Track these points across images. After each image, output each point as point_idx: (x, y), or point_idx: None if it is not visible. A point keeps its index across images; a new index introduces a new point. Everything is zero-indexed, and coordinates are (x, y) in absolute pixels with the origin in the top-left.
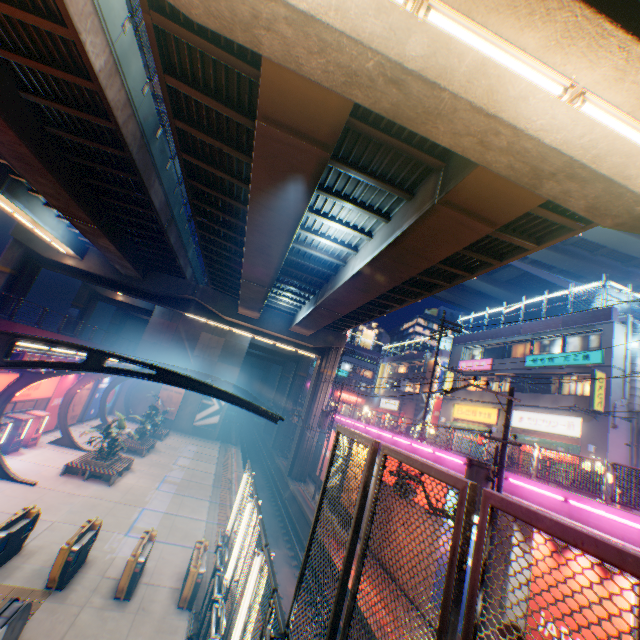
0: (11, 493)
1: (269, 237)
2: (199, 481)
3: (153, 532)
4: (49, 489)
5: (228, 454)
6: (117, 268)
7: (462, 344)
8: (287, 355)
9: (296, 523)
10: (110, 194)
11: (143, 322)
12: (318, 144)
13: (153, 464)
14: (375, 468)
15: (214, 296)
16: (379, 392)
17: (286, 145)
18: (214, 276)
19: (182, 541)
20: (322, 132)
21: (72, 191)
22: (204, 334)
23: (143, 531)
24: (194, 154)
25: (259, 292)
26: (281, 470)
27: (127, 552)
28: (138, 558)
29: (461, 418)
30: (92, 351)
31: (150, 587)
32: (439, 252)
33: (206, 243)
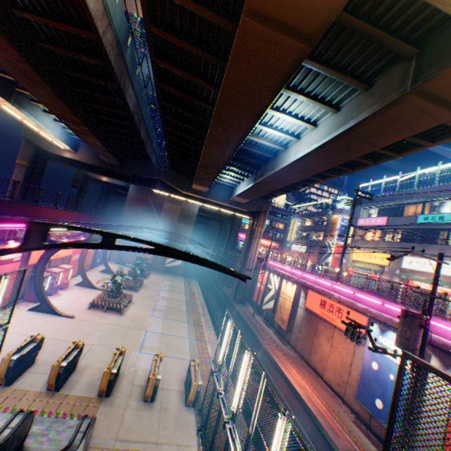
0: (60, 325)
1: (229, 131)
2: (177, 308)
3: (161, 355)
4: (83, 320)
5: (190, 286)
6: (101, 158)
7: (361, 205)
8: (225, 216)
9: (244, 334)
10: (93, 100)
11: (121, 195)
12: (302, 38)
13: (145, 297)
14: (301, 300)
15: (173, 176)
16: (290, 240)
17: (267, 42)
18: (174, 161)
19: (177, 355)
20: (310, 23)
21: (65, 100)
22: (166, 203)
23: (150, 348)
24: (165, 59)
25: (211, 174)
26: (227, 296)
27: (143, 365)
28: (156, 376)
29: (359, 260)
30: (105, 233)
31: (164, 391)
32: (387, 139)
33: (169, 136)
